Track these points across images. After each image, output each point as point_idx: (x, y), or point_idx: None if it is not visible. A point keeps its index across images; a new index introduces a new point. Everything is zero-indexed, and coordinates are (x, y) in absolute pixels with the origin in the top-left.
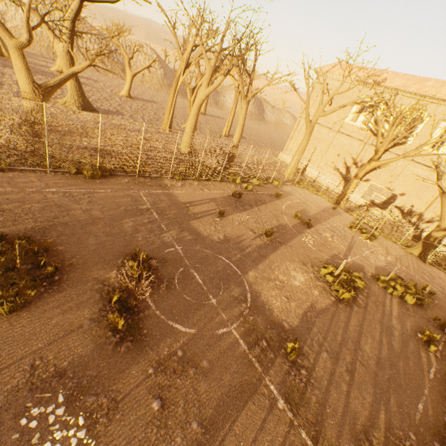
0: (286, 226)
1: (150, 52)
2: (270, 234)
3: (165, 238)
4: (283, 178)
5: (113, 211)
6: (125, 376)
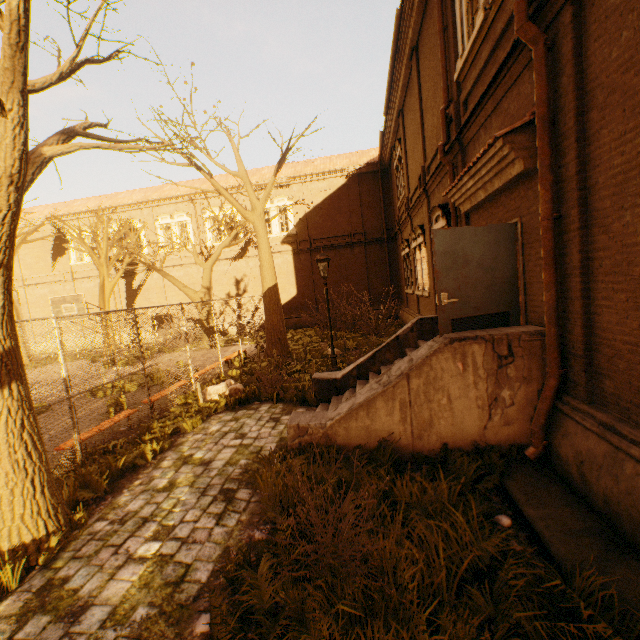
0: None
1: None
2: None
3: None
4: None
5: None
6: None
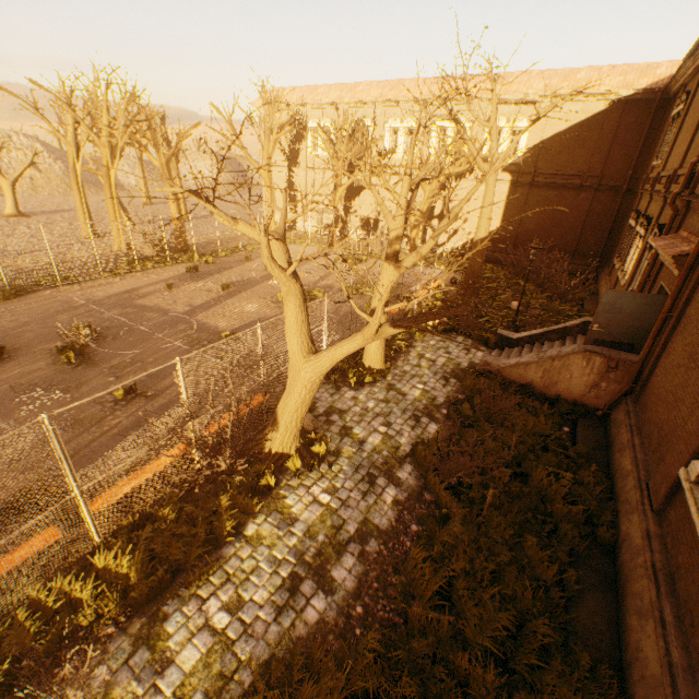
0: (253, 279)
1: (28, 142)
2: (225, 287)
3: (107, 317)
4: None
5: (44, 314)
6: (86, 376)
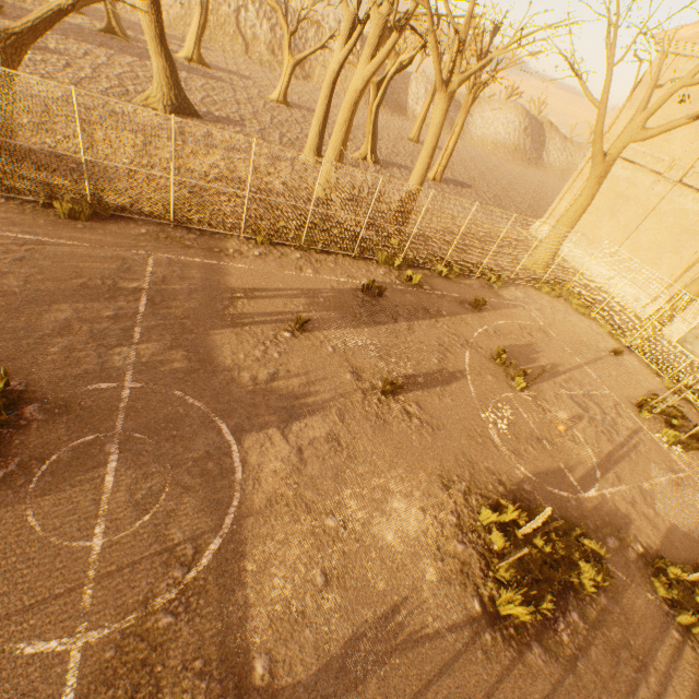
0: (458, 375)
1: None
2: (389, 390)
3: (117, 358)
4: (519, 272)
5: (54, 284)
6: None
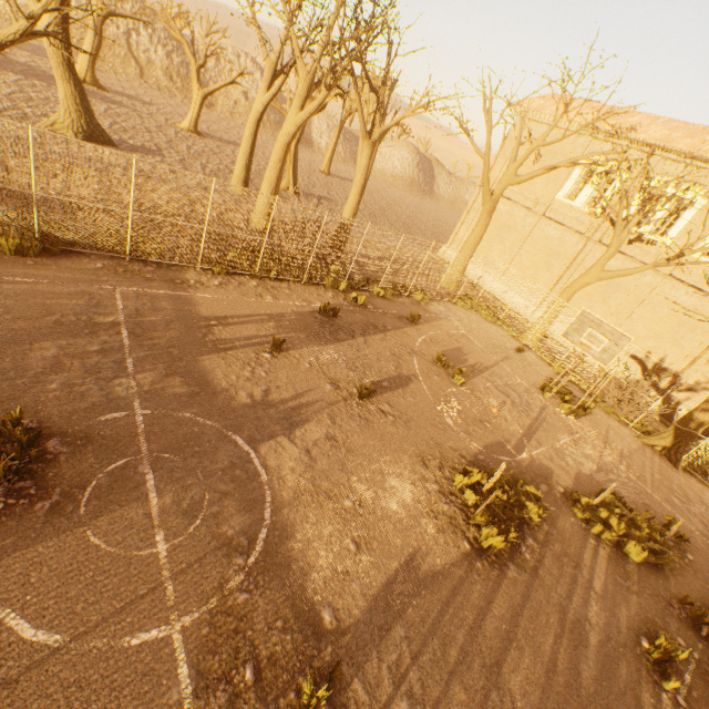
0: (412, 378)
1: (252, 67)
2: (366, 394)
3: (119, 389)
4: (437, 290)
5: (26, 322)
6: None
